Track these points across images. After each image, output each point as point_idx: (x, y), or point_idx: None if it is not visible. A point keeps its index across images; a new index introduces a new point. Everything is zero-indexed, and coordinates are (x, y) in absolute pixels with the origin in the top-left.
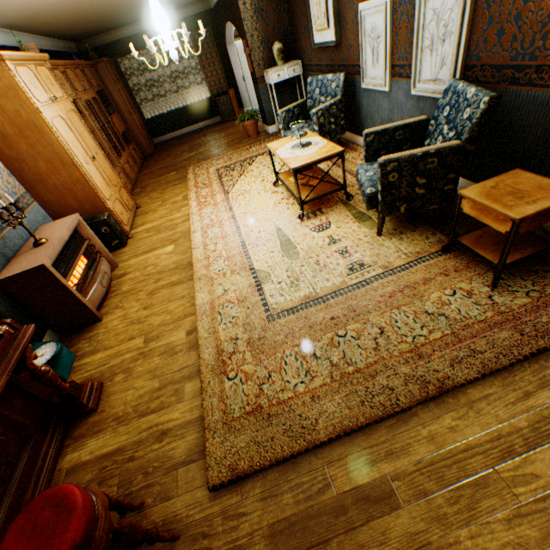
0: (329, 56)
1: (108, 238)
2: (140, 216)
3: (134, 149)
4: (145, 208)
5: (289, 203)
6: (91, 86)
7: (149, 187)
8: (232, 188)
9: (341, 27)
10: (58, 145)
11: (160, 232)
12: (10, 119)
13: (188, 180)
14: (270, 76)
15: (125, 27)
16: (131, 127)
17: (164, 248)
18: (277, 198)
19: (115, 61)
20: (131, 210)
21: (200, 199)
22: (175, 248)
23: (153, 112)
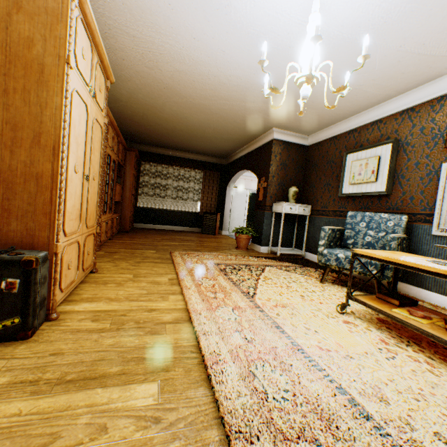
0: (362, 204)
1: (0, 305)
2: (91, 284)
3: (117, 217)
4: (104, 274)
5: (411, 356)
6: (118, 153)
7: (118, 254)
8: (253, 291)
9: (395, 182)
10: (54, 113)
11: (122, 327)
12: (6, 41)
13: (175, 262)
14: (283, 206)
15: (161, 147)
16: (125, 202)
17: (127, 386)
18: (366, 336)
19: (140, 161)
20: (84, 270)
21: (203, 291)
22: (163, 400)
23: (146, 203)
